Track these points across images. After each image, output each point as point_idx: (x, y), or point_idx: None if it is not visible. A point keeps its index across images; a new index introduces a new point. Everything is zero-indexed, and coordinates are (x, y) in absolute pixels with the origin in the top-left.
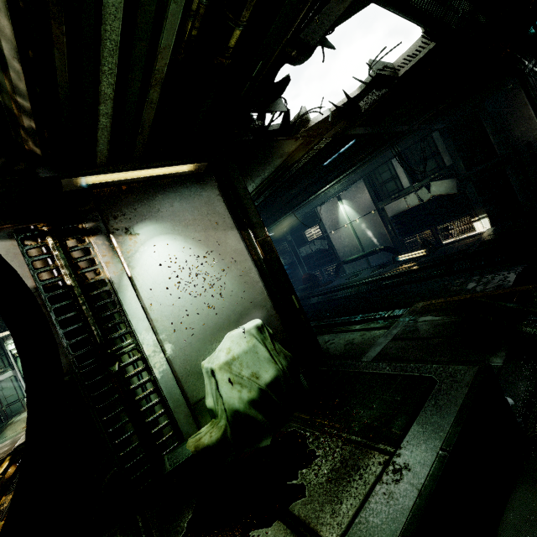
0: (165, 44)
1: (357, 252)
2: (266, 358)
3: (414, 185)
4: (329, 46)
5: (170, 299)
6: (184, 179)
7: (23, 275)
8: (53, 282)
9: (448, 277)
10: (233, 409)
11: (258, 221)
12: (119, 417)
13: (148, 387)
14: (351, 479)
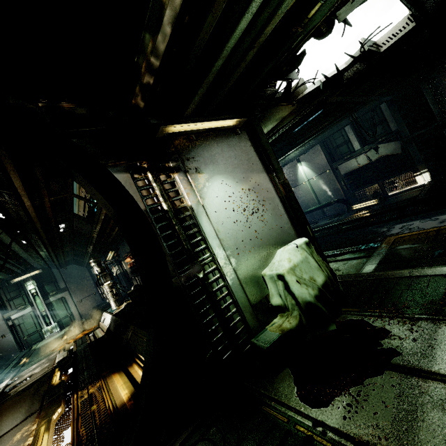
0: (281, 11)
1: (314, 205)
2: (315, 267)
3: (364, 148)
4: (348, 24)
5: (230, 224)
6: (227, 132)
7: (137, 200)
8: (155, 207)
9: (402, 219)
10: (306, 301)
11: (279, 167)
12: (208, 312)
13: (224, 291)
14: (437, 339)
